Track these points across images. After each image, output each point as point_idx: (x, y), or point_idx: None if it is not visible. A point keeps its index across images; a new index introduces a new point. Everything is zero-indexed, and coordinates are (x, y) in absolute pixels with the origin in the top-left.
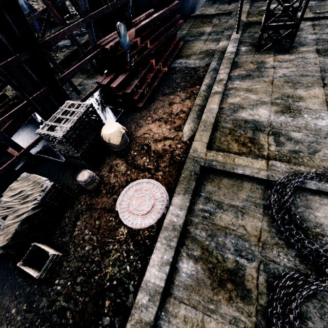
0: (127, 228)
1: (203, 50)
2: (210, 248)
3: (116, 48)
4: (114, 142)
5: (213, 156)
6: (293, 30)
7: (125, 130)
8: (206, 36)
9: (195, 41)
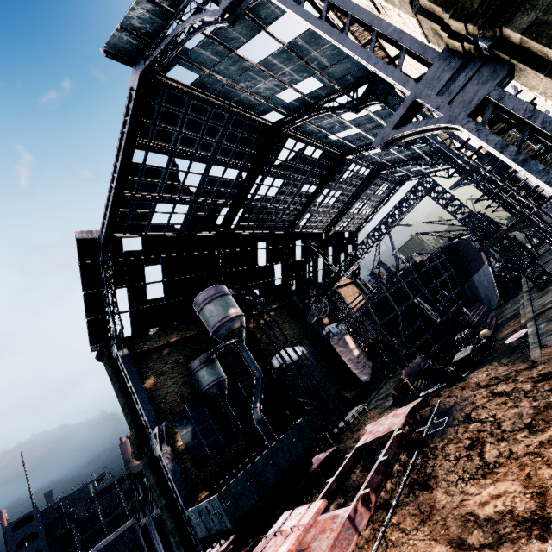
0: (515, 340)
1: (511, 310)
2: (549, 319)
3: (462, 321)
4: (488, 334)
5: (537, 312)
6: (548, 274)
7: (490, 331)
8: (509, 307)
9: (503, 312)
